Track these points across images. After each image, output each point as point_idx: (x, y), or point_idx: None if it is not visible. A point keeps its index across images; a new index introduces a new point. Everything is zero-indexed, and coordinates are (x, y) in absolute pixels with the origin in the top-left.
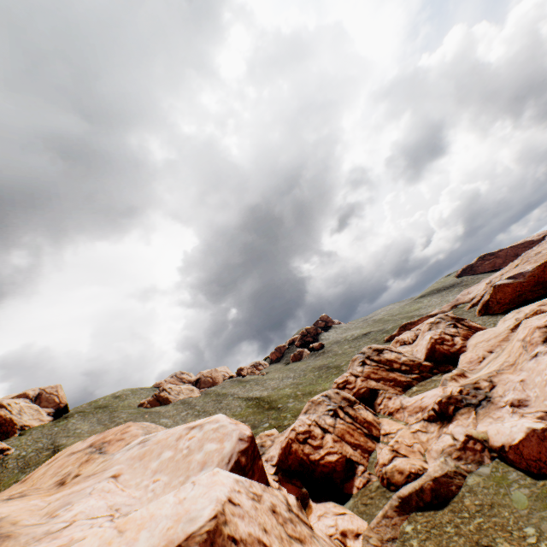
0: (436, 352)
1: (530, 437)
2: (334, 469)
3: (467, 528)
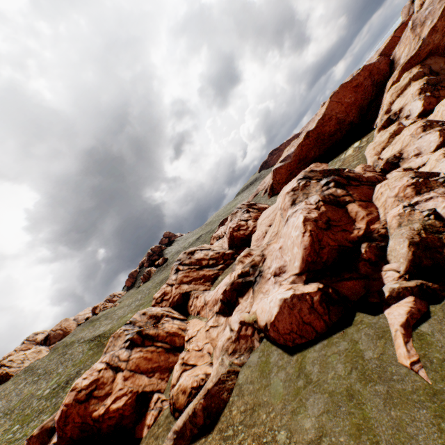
0: (235, 239)
1: (283, 309)
2: (123, 416)
3: None
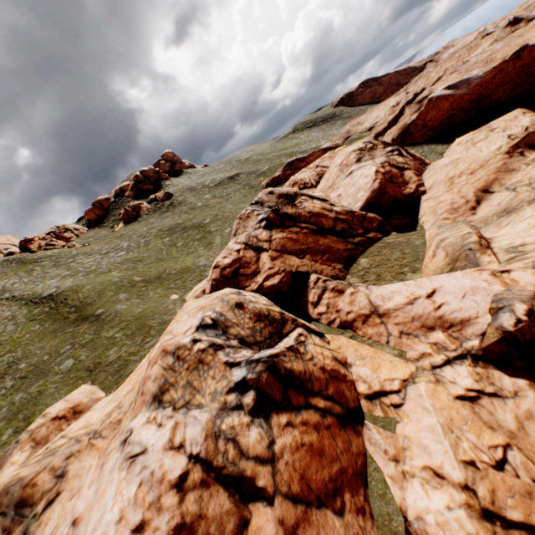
0: (386, 196)
1: None
2: None
3: None
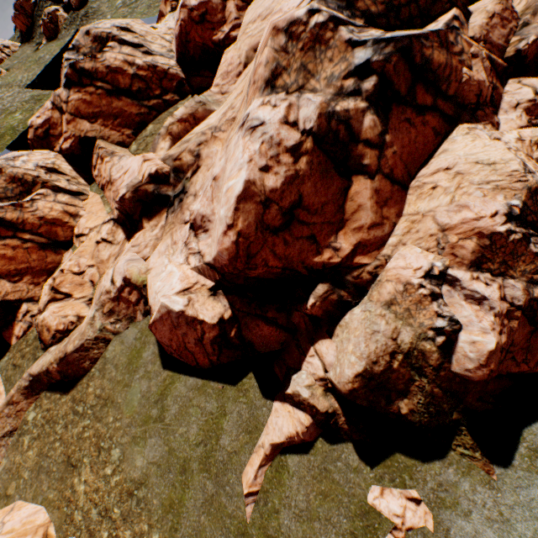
0: (190, 45)
1: (165, 321)
2: None
3: (72, 433)
